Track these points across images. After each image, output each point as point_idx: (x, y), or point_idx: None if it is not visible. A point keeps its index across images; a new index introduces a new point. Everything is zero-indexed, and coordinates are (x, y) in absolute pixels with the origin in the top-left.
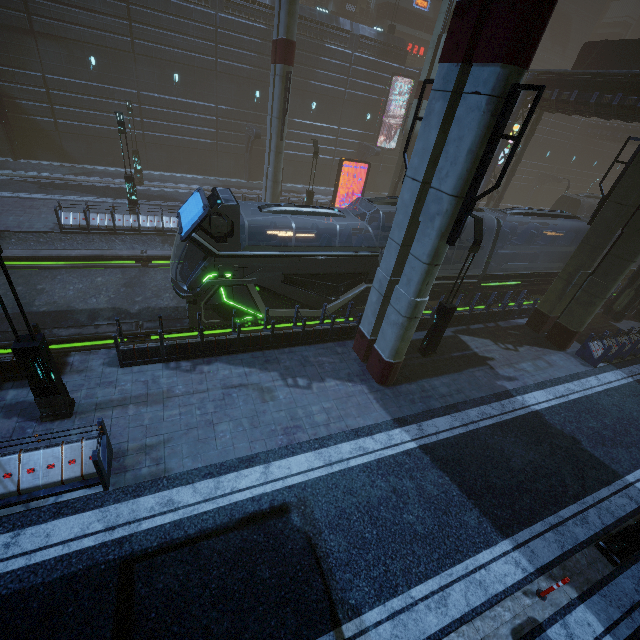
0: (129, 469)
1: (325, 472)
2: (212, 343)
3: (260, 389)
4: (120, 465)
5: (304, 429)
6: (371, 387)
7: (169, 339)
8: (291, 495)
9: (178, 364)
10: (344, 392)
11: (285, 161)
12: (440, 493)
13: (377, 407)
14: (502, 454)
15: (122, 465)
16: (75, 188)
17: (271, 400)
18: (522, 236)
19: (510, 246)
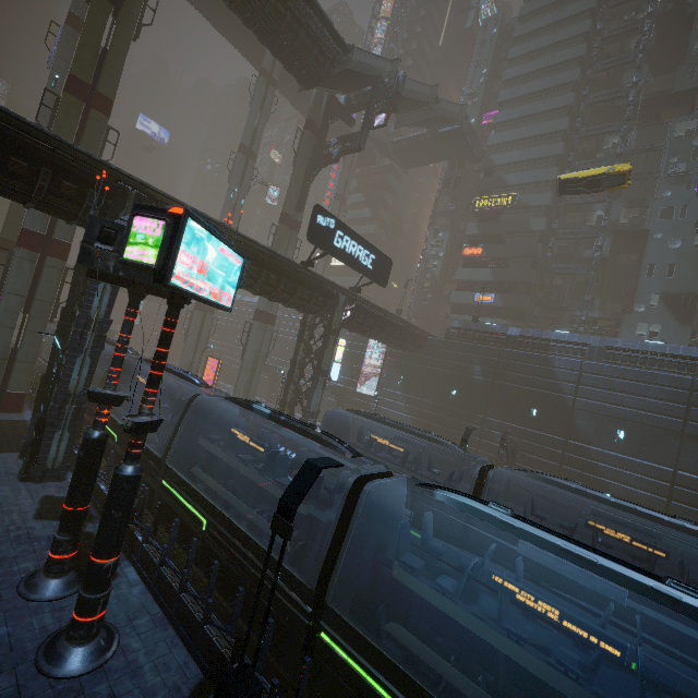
0: None
1: None
2: None
3: None
4: None
5: None
6: None
7: None
8: None
9: None
10: None
11: None
12: None
13: None
14: None
15: None
16: None
17: None
18: None
19: None
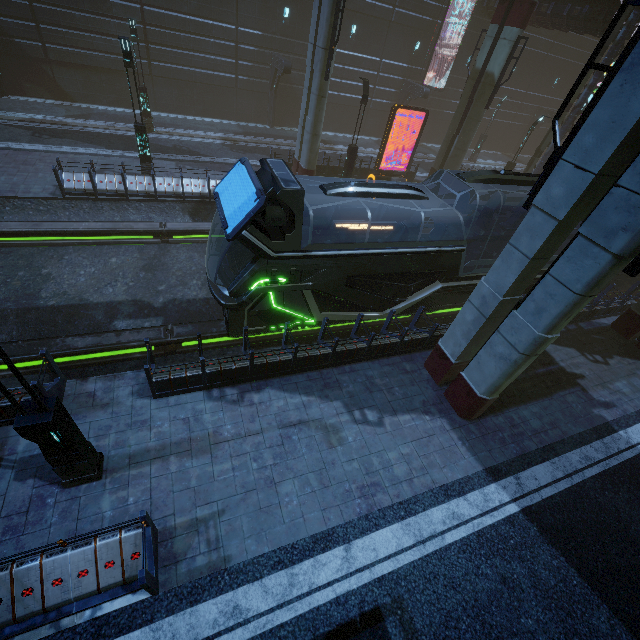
0: (180, 559)
1: (418, 554)
2: (262, 366)
3: (324, 428)
4: (168, 553)
5: (384, 488)
6: (452, 421)
7: (203, 346)
8: (383, 593)
9: (222, 392)
10: (422, 430)
11: None
12: (558, 582)
13: (464, 451)
14: (618, 519)
15: (171, 552)
16: (74, 136)
17: (339, 444)
18: None
19: None
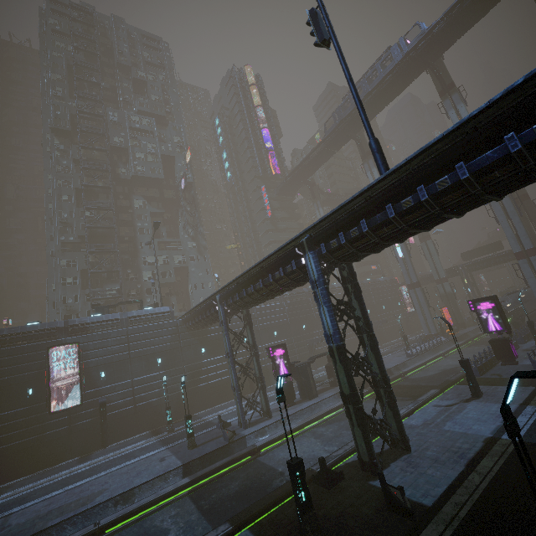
0: None
1: None
2: (529, 333)
3: None
4: None
5: None
6: None
7: None
8: None
9: (531, 340)
10: None
11: (385, 332)
12: None
13: None
14: None
15: None
16: None
17: None
18: (531, 295)
19: (534, 297)
